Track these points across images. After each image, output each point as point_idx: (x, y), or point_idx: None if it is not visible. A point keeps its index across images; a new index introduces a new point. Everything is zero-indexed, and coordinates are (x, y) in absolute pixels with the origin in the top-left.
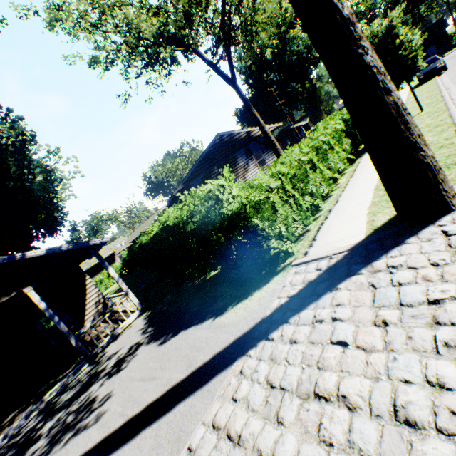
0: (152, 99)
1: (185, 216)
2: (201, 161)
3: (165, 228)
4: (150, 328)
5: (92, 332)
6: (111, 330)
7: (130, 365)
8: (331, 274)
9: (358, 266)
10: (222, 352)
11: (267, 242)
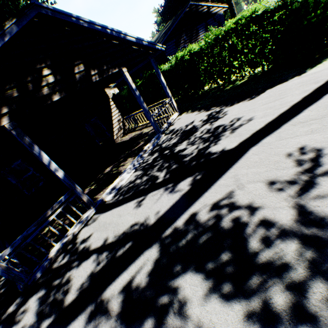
0: None
1: None
2: (174, 25)
3: (219, 38)
4: (214, 107)
5: (121, 139)
6: None
7: (232, 112)
8: None
9: None
10: None
11: None
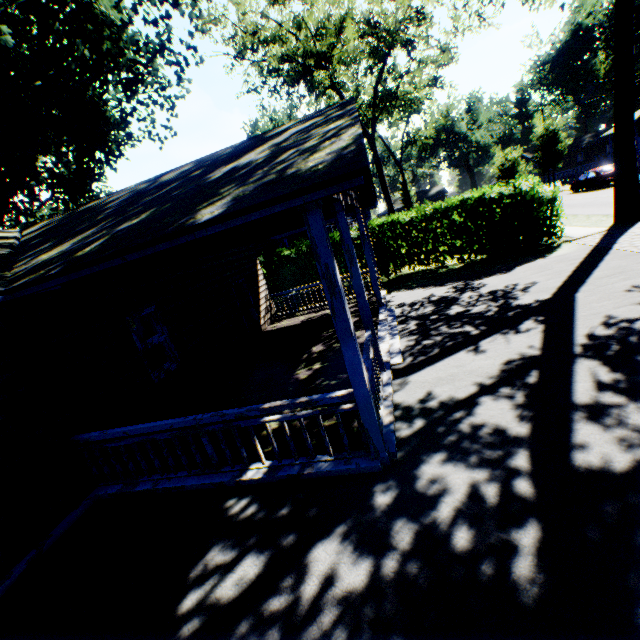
0: (263, 108)
1: (527, 189)
2: None
3: (439, 213)
4: (450, 283)
5: (273, 326)
6: (352, 306)
7: (492, 282)
8: (612, 233)
9: (625, 229)
10: (591, 252)
11: (561, 223)
